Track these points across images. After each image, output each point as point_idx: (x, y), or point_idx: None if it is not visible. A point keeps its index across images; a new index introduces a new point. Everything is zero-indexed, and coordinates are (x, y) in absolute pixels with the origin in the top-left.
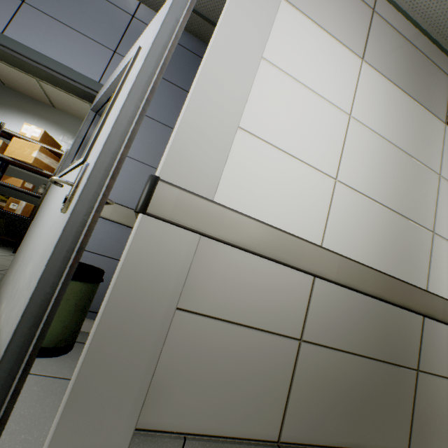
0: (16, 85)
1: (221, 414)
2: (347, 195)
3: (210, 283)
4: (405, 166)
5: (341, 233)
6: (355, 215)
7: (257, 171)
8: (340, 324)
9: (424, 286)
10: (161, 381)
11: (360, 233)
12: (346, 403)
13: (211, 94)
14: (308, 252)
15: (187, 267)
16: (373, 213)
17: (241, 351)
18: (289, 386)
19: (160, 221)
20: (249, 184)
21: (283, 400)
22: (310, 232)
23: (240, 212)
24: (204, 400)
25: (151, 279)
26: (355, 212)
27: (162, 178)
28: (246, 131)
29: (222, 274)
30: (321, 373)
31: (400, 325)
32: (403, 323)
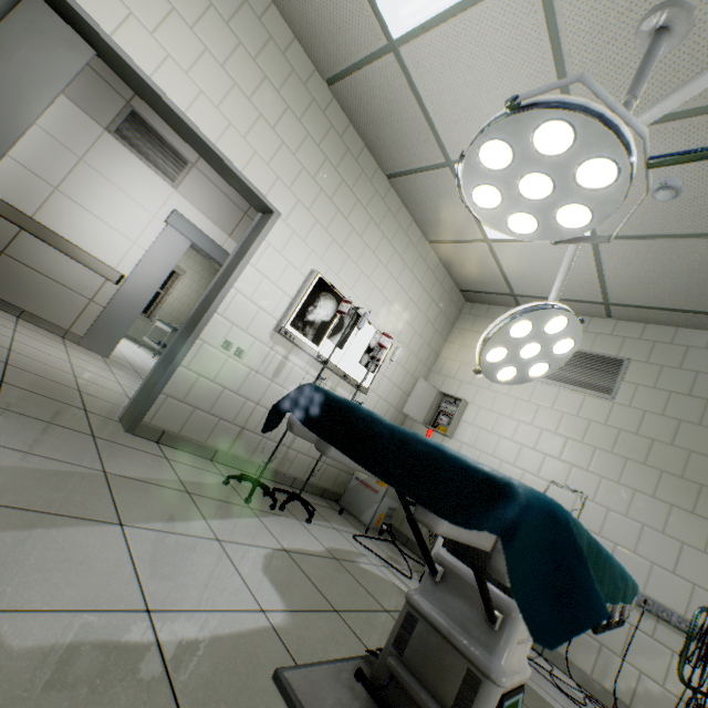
0: None
1: None
2: None
3: None
4: (40, 138)
5: None
6: None
7: None
8: None
9: (31, 214)
10: None
11: None
12: None
13: None
14: None
15: None
16: None
17: None
18: None
19: None
20: None
21: None
22: None
23: None
24: None
25: None
26: None
27: None
28: None
29: None
30: None
31: None
32: None
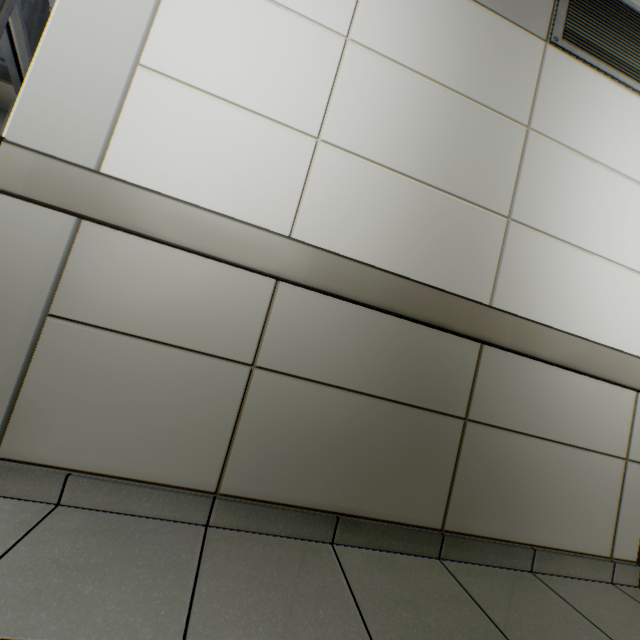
0: (9, 105)
1: (125, 451)
2: (339, 163)
3: (102, 284)
4: (456, 114)
5: (326, 219)
6: (355, 193)
7: (175, 129)
8: (323, 348)
9: (485, 300)
10: (33, 404)
11: (363, 219)
12: (333, 454)
13: (86, 16)
14: (255, 241)
15: (57, 260)
16: (389, 190)
17: (154, 375)
18: (234, 424)
19: (12, 199)
20: (162, 149)
21: (225, 442)
22: (270, 217)
23: (136, 184)
24: (98, 433)
25: (3, 274)
26: (355, 188)
27: (13, 141)
28: (154, 71)
29: (120, 274)
30: (289, 412)
31: (434, 355)
32: (441, 352)
